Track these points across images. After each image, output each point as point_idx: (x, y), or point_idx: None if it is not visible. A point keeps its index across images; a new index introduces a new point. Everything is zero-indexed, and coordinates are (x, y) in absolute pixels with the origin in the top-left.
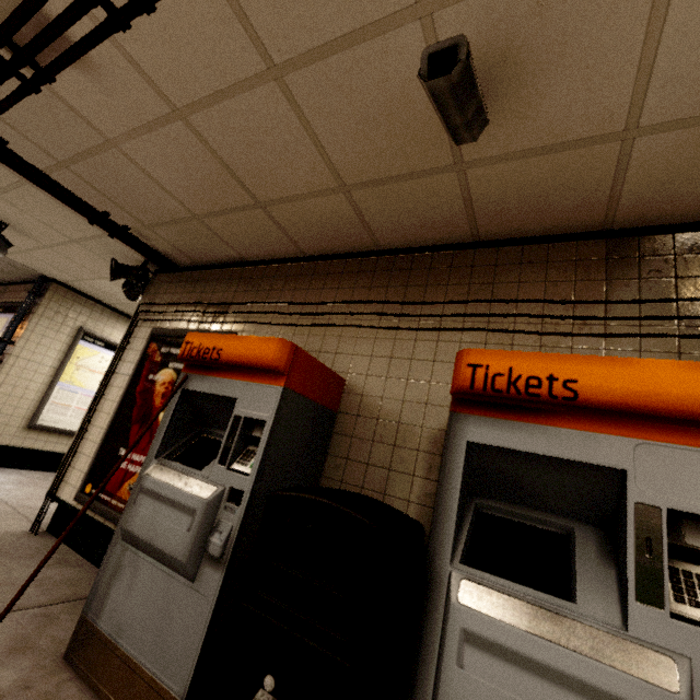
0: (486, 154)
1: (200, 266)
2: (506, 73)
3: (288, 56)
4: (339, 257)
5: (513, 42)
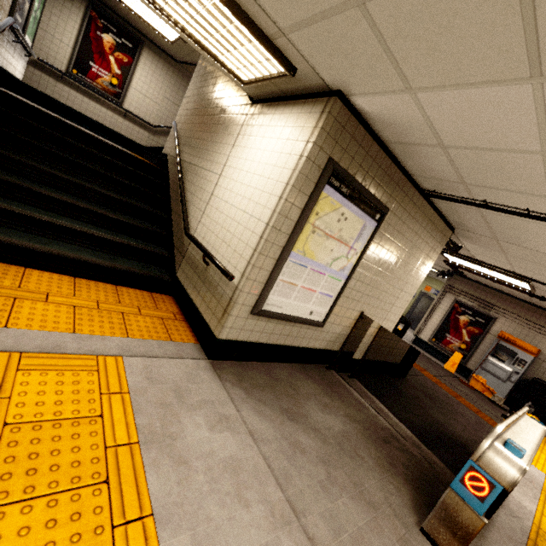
0: None
1: (478, 282)
2: None
3: None
4: None
5: None
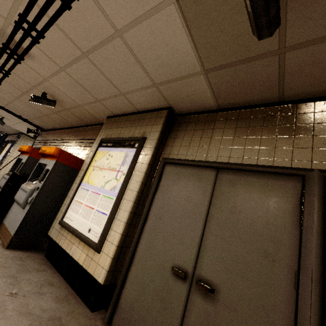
0: (67, 108)
1: (49, 130)
2: (54, 96)
3: (24, 91)
4: (69, 128)
5: (49, 92)
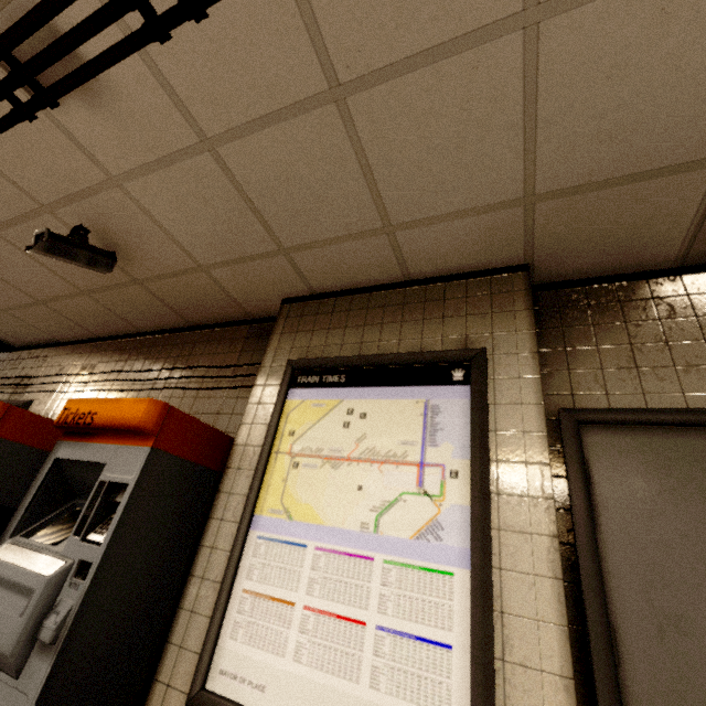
0: (145, 276)
1: (30, 346)
2: (114, 239)
3: None
4: (118, 338)
5: (103, 226)
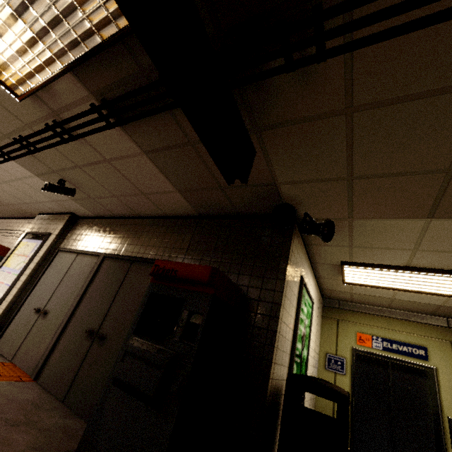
0: (5, 204)
1: None
2: None
3: None
4: (13, 218)
5: None
